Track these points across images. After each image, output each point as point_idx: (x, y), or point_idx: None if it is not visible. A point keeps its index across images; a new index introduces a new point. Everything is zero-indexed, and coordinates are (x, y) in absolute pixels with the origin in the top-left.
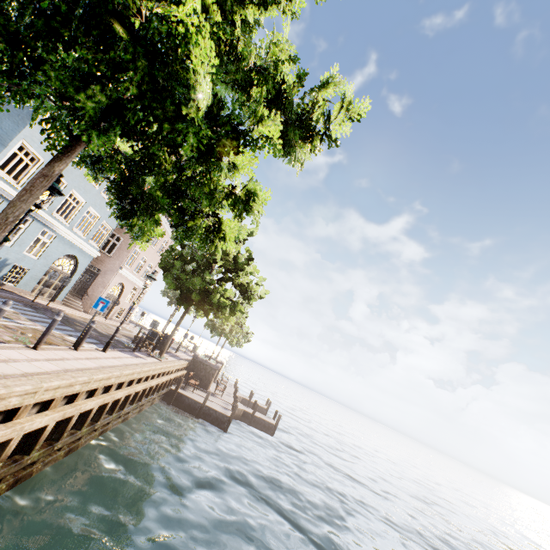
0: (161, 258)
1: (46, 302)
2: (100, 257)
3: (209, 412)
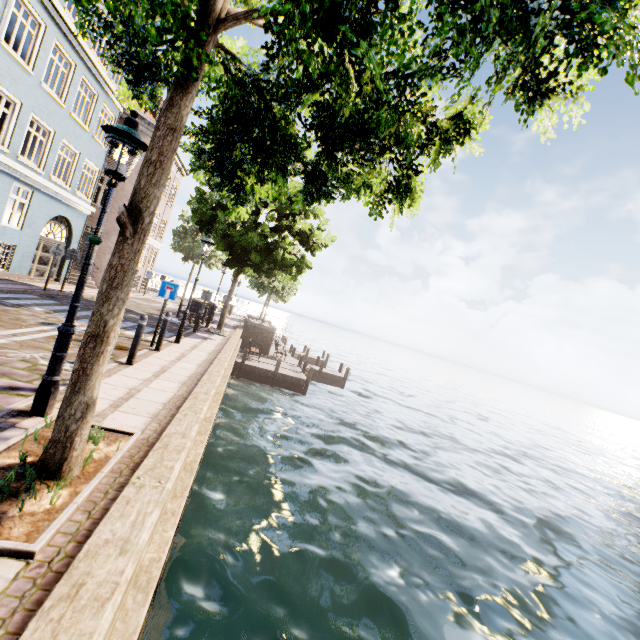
0: (192, 208)
1: (54, 286)
2: (93, 213)
3: (283, 378)
